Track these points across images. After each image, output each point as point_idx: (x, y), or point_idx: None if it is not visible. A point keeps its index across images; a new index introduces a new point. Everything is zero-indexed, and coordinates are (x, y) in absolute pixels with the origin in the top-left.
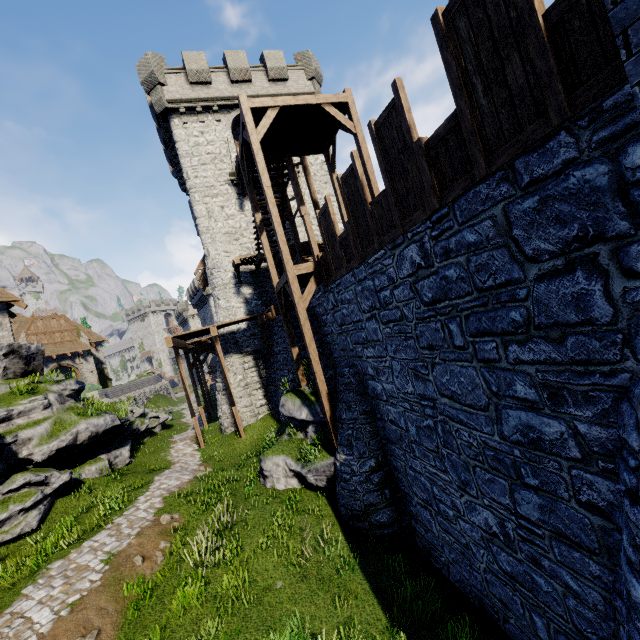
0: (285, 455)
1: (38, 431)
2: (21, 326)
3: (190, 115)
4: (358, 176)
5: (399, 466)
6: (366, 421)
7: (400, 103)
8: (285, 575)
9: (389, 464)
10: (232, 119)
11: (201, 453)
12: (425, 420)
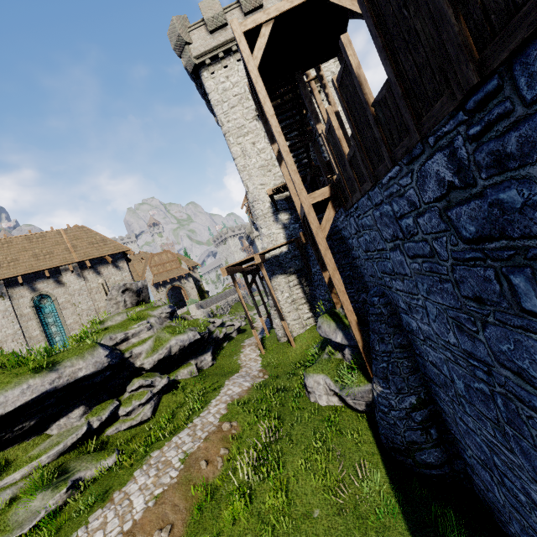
0: (324, 375)
1: (145, 347)
2: (146, 261)
3: (215, 64)
4: (352, 71)
5: (446, 410)
6: (402, 355)
7: None
8: (322, 503)
9: (434, 402)
10: None
11: (262, 359)
12: (476, 382)
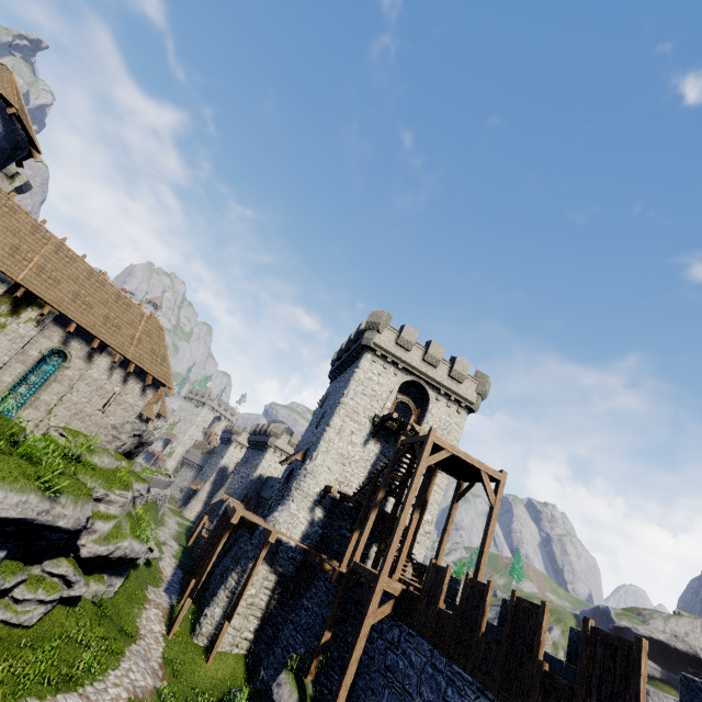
0: None
1: (105, 528)
2: None
3: (381, 358)
4: (485, 602)
5: None
6: None
7: (542, 620)
8: None
9: None
10: (406, 380)
11: (165, 645)
12: None
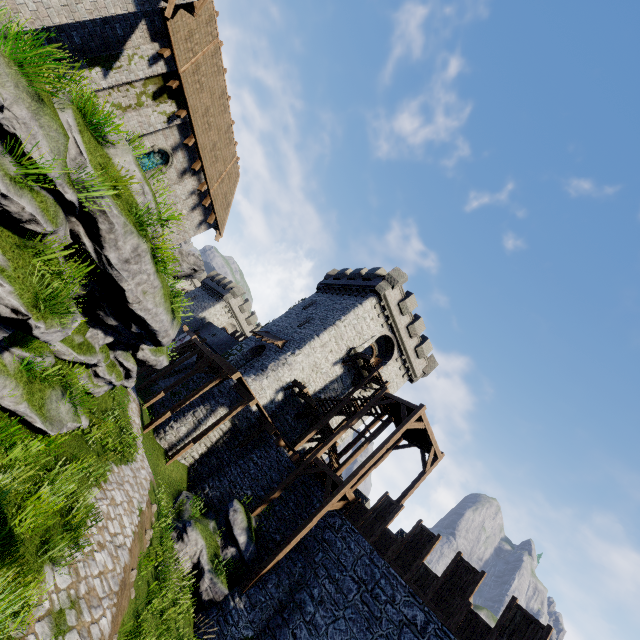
0: (206, 544)
1: None
2: None
3: (380, 307)
4: (432, 546)
5: None
6: (276, 607)
7: (479, 580)
8: None
9: None
10: (386, 334)
11: (143, 438)
12: None
